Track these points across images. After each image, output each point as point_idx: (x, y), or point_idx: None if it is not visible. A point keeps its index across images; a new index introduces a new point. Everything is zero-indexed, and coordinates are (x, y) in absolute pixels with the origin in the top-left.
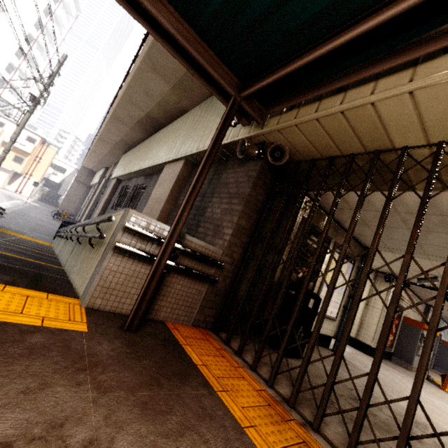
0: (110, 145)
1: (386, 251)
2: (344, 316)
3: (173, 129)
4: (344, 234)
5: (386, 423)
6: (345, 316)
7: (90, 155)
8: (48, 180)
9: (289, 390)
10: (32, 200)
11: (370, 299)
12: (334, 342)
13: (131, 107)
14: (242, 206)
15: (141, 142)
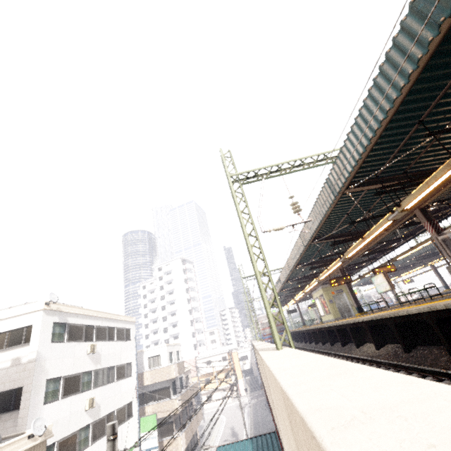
0: None
1: None
2: None
3: None
4: None
5: None
6: None
7: None
8: (244, 371)
9: None
10: (248, 396)
11: None
12: None
13: None
14: None
15: None
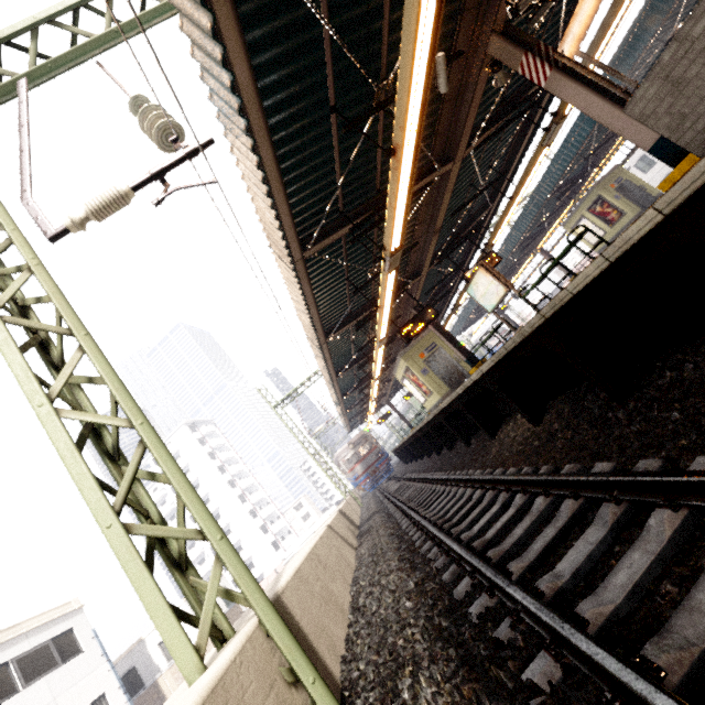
0: None
1: None
2: None
3: None
4: None
5: None
6: None
7: None
8: None
9: None
10: None
11: None
12: None
13: None
14: None
15: None
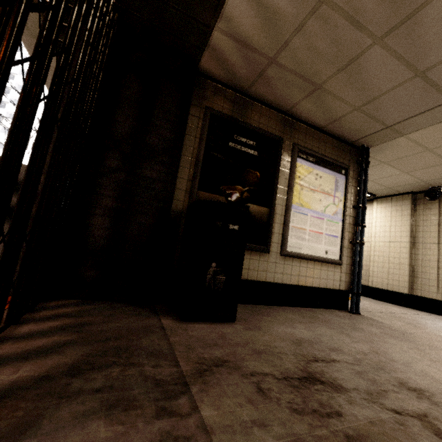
0: None
1: (393, 137)
2: (355, 255)
3: None
4: (308, 132)
5: (364, 435)
6: (356, 254)
7: None
8: None
9: (25, 377)
10: None
11: (416, 233)
12: (351, 298)
13: None
14: None
15: None
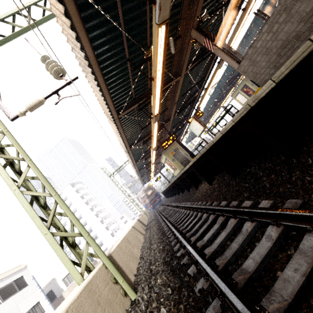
0: None
1: None
2: None
3: None
4: None
5: None
6: None
7: None
8: None
9: None
10: None
11: None
12: None
13: None
14: None
15: None
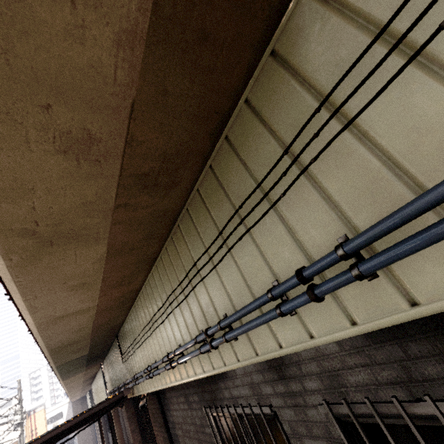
0: (79, 390)
1: None
2: None
3: (99, 381)
4: None
5: None
6: None
7: (72, 398)
8: None
9: None
10: None
11: None
12: None
13: (74, 386)
14: (128, 422)
15: (93, 380)
